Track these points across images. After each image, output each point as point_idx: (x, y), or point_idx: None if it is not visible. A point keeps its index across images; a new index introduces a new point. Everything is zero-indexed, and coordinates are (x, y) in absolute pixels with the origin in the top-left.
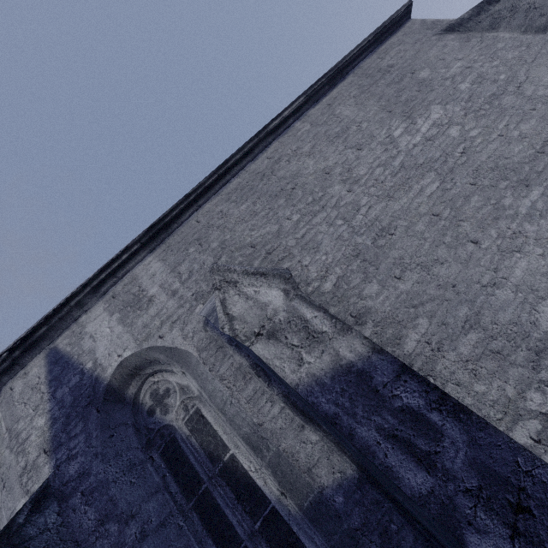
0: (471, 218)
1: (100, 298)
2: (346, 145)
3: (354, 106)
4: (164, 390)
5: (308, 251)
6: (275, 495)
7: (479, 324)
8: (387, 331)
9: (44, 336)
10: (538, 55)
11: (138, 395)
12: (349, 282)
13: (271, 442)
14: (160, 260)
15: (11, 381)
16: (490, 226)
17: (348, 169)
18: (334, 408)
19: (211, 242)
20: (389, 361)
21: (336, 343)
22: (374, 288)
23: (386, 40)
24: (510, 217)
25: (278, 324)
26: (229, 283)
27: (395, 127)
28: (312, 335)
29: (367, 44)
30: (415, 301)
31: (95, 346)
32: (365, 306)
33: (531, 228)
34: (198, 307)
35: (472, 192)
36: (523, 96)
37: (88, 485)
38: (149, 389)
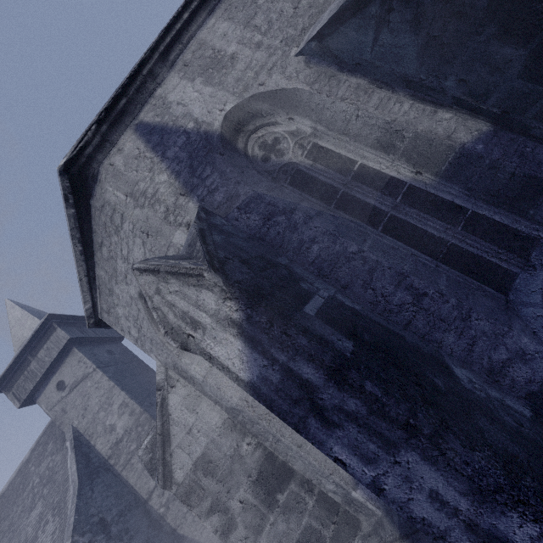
0: None
1: (169, 70)
2: None
3: None
4: (273, 140)
5: None
6: (409, 177)
7: None
8: None
9: (126, 110)
10: None
11: (246, 150)
12: None
13: (408, 130)
14: (226, 20)
15: (107, 159)
16: None
17: None
18: None
19: None
20: None
21: None
22: None
23: None
24: None
25: None
26: None
27: None
28: None
29: None
30: None
31: (188, 110)
32: None
33: None
34: (292, 51)
35: None
36: None
37: (241, 202)
38: (255, 144)
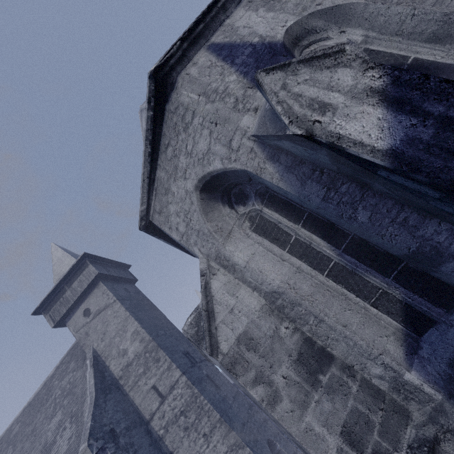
0: None
1: (236, 7)
2: None
3: None
4: None
5: None
6: None
7: None
8: None
9: (202, 33)
10: None
11: None
12: None
13: None
14: None
15: (183, 71)
16: None
17: None
18: None
19: None
20: None
21: None
22: None
23: None
24: None
25: None
26: None
27: None
28: None
29: None
30: None
31: (253, 30)
32: None
33: None
34: None
35: None
36: None
37: None
38: None
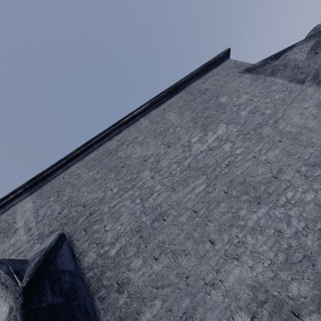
0: (216, 221)
1: None
2: (163, 141)
3: (177, 114)
4: None
5: (112, 219)
6: None
7: (192, 318)
8: (133, 304)
9: None
10: (294, 99)
11: None
12: (126, 252)
13: None
14: (33, 202)
15: None
16: (225, 231)
17: (157, 160)
18: None
19: (63, 196)
20: None
21: None
22: (139, 262)
23: (210, 71)
24: (240, 227)
25: None
26: None
27: (194, 135)
28: None
29: (196, 73)
30: (159, 283)
31: None
32: (128, 276)
33: (251, 240)
34: (36, 246)
35: (223, 198)
36: (277, 129)
37: None
38: None
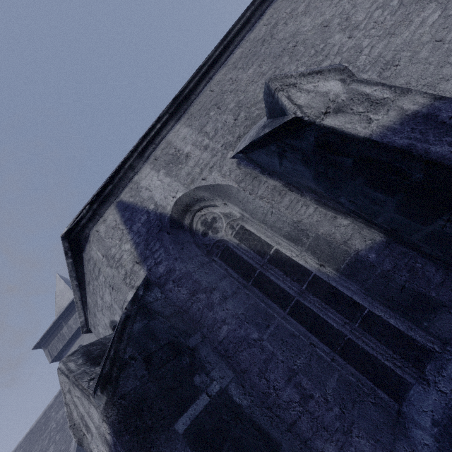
0: None
1: (145, 162)
2: None
3: None
4: (211, 219)
5: None
6: (315, 267)
7: None
8: None
9: (111, 192)
10: None
11: (191, 225)
12: None
13: (311, 231)
14: (187, 126)
15: (95, 227)
16: None
17: (345, 19)
18: (407, 141)
19: (227, 104)
20: (451, 103)
21: (399, 102)
22: None
23: None
24: None
25: (342, 102)
26: (289, 86)
27: None
28: (375, 102)
29: None
30: None
31: (152, 194)
32: None
33: None
34: (229, 154)
35: None
36: None
37: (176, 276)
38: (199, 220)
